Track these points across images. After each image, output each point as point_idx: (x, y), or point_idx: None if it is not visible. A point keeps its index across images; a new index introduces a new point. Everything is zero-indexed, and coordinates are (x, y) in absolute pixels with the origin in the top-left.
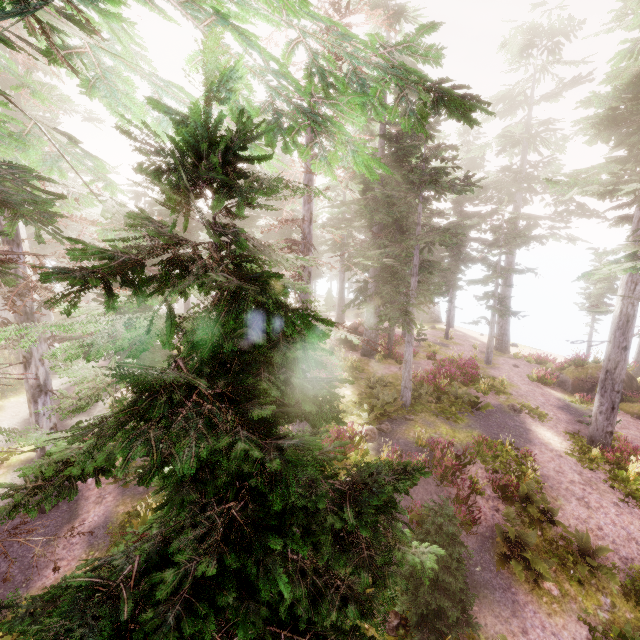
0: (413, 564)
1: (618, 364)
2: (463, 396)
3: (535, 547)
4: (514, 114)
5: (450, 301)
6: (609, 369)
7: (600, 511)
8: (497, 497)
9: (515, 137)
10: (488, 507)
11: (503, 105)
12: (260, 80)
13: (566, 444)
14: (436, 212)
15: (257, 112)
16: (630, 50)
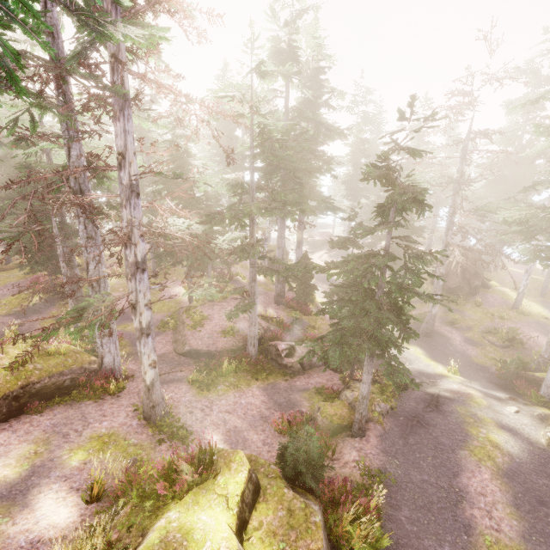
0: None
1: None
2: None
3: None
4: None
5: None
6: None
7: None
8: None
9: None
10: None
11: None
12: None
13: None
14: None
15: None
16: None
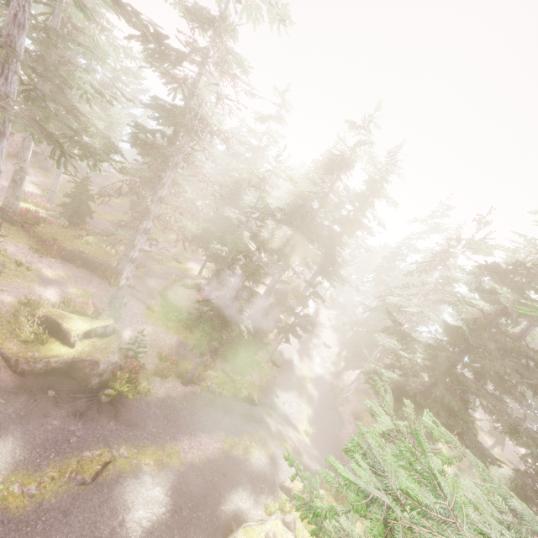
0: None
1: None
2: None
3: None
4: None
5: None
6: None
7: None
8: None
9: None
10: None
11: None
12: None
13: None
14: None
15: None
16: None
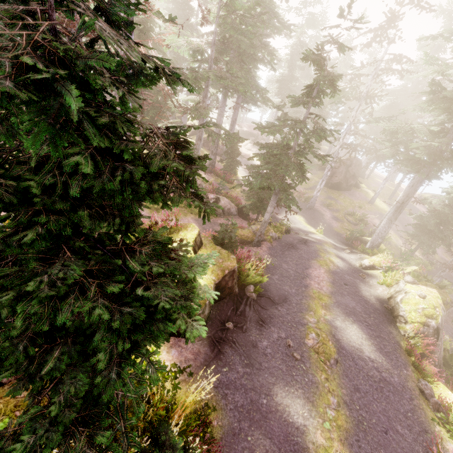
0: None
1: None
2: None
3: None
4: None
5: None
6: None
7: None
8: None
9: None
10: None
11: None
12: None
13: None
14: None
15: None
16: None
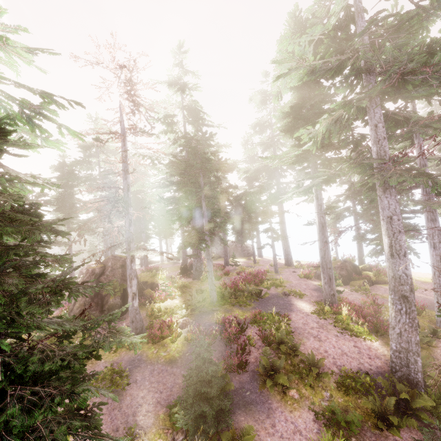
0: (123, 341)
1: (325, 252)
2: (252, 290)
3: (286, 371)
4: (266, 132)
5: (252, 238)
6: (322, 256)
7: (327, 341)
8: (265, 346)
9: (264, 142)
10: (258, 353)
11: (259, 128)
12: (11, 101)
13: (313, 308)
14: (229, 185)
15: (19, 115)
16: (276, 96)
